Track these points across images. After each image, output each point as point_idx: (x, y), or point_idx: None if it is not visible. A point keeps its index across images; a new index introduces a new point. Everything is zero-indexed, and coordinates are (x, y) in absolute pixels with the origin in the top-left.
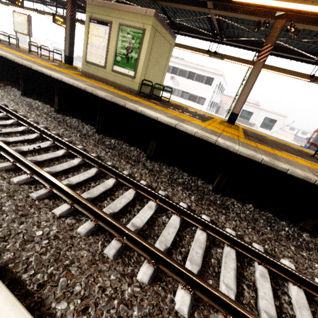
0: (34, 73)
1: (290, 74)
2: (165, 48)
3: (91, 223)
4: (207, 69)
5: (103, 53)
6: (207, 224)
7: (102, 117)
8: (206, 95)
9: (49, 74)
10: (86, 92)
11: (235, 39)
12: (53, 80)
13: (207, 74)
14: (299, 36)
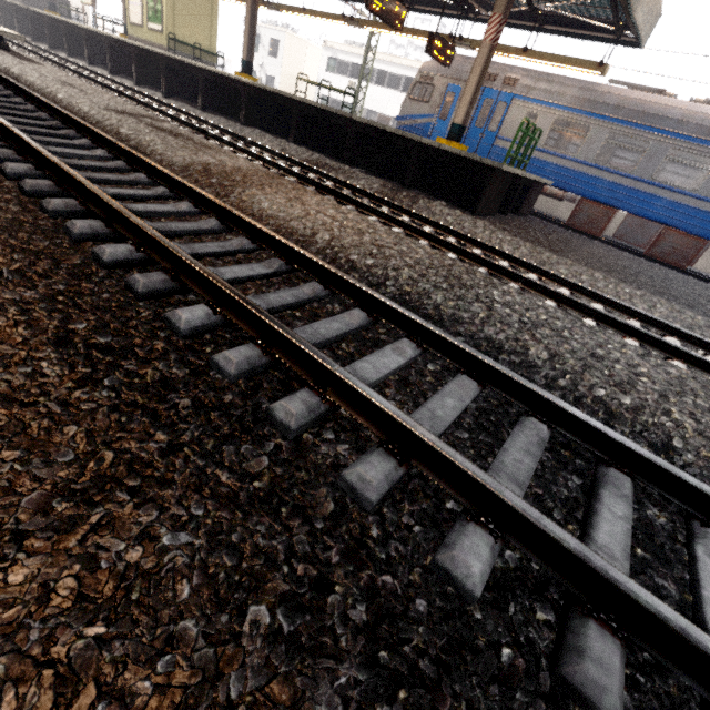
0: (71, 29)
1: (328, 18)
2: (202, 1)
3: (56, 67)
4: (406, 62)
5: (140, 11)
6: (119, 83)
7: (110, 56)
8: None
9: (77, 24)
10: (99, 35)
11: None
12: (82, 31)
13: (405, 72)
14: None
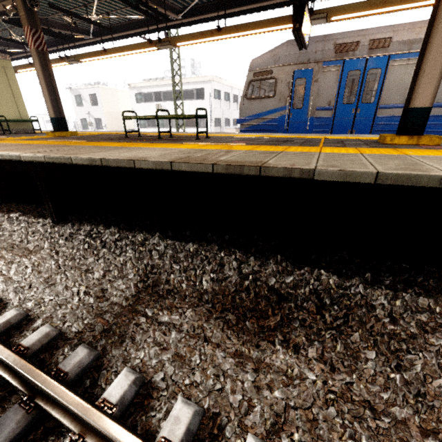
0: None
1: (133, 49)
2: None
3: None
4: (192, 79)
5: None
6: None
7: None
8: (204, 112)
9: None
10: None
11: (104, 32)
12: None
13: (194, 86)
14: (117, 0)
